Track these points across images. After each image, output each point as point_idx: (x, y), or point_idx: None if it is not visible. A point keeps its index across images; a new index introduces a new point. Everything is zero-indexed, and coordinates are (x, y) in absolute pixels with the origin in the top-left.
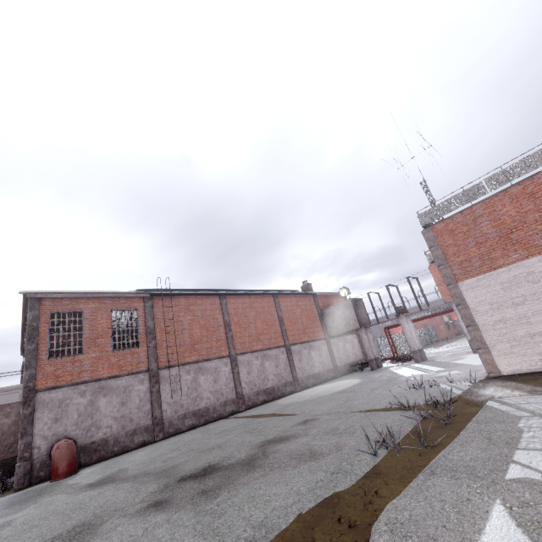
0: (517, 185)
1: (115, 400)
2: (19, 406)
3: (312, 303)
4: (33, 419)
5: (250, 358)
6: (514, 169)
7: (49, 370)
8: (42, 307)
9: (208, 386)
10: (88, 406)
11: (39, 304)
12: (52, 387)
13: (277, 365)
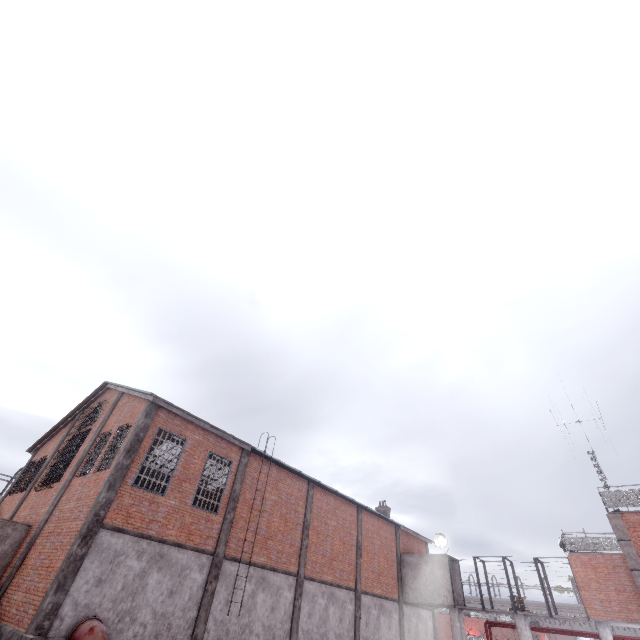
0: None
1: (166, 583)
2: (22, 531)
3: (392, 538)
4: (80, 567)
5: (316, 591)
6: None
7: (126, 501)
8: (156, 418)
9: (263, 614)
10: (138, 576)
11: (156, 413)
12: (118, 528)
13: (341, 618)
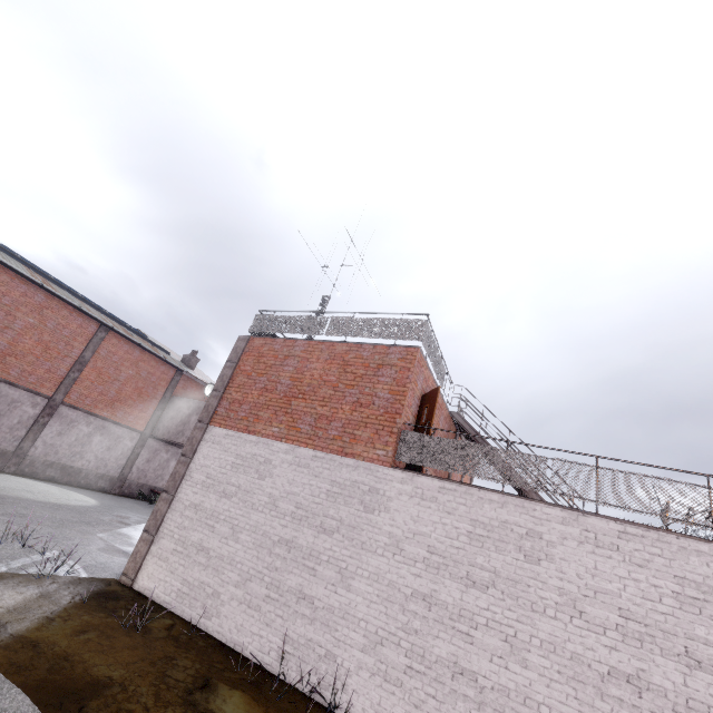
0: (346, 344)
1: None
2: None
3: (165, 378)
4: None
5: None
6: (360, 325)
7: None
8: None
9: None
10: None
11: None
12: None
13: (2, 414)
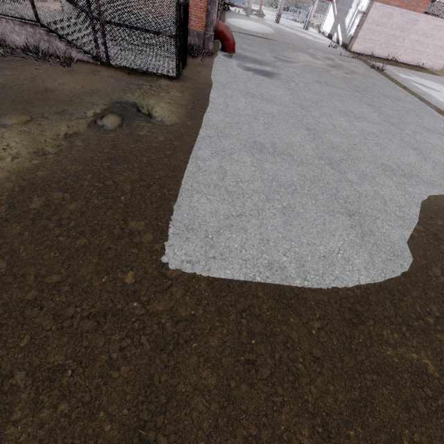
0: None
1: None
2: None
3: None
4: None
5: None
6: None
7: None
8: None
9: None
10: None
11: None
12: None
13: None
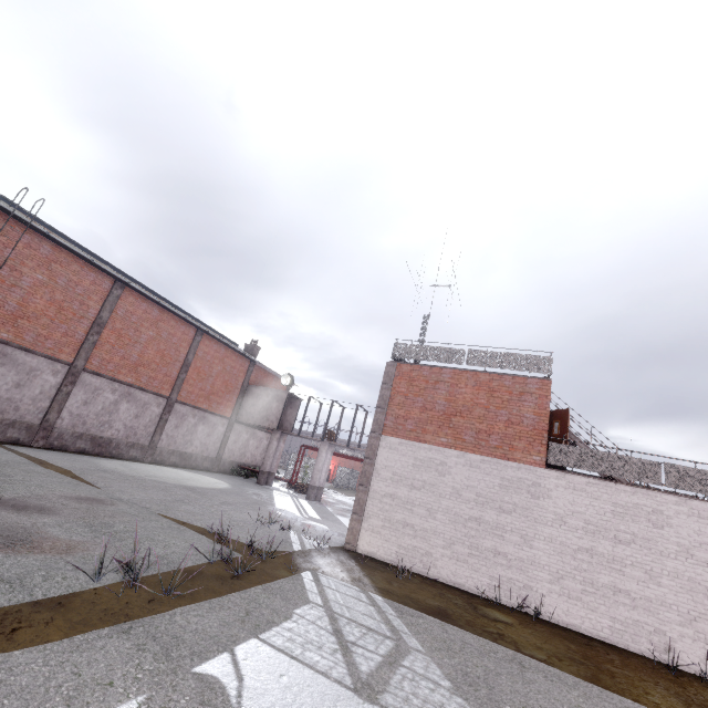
0: (488, 374)
1: None
2: None
3: (243, 370)
4: None
5: (103, 385)
6: (495, 358)
7: None
8: None
9: None
10: None
11: None
12: None
13: (139, 415)
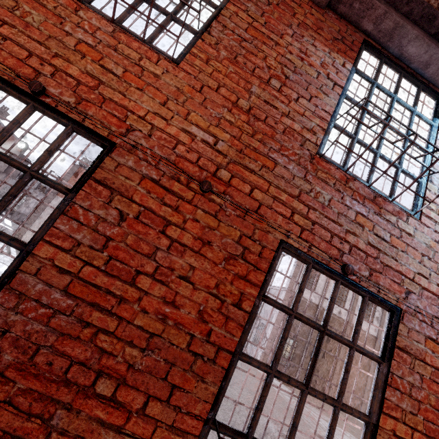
0: None
1: None
2: None
3: None
4: None
5: None
6: None
7: None
8: None
9: None
10: None
11: None
12: None
13: None
